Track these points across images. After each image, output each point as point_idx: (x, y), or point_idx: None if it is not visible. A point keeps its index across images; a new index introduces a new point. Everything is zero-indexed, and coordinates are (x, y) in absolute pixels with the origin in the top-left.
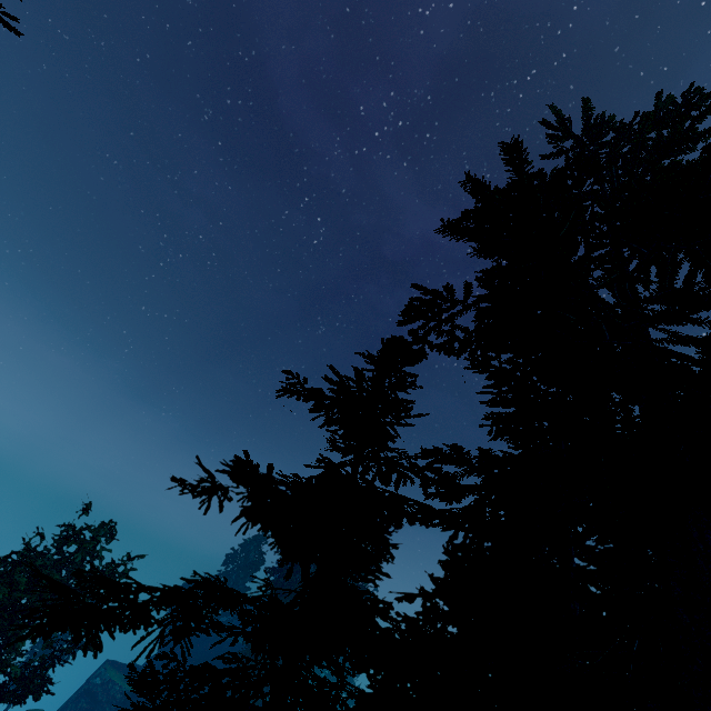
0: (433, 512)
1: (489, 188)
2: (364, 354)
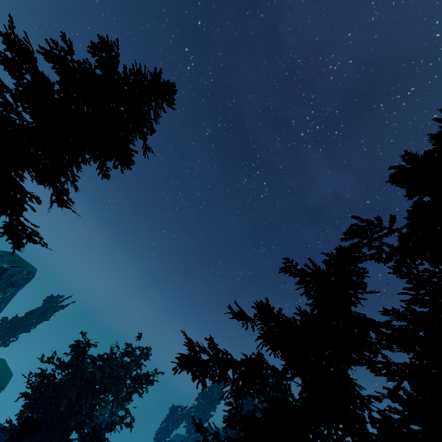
0: (386, 359)
1: (420, 158)
2: (329, 253)
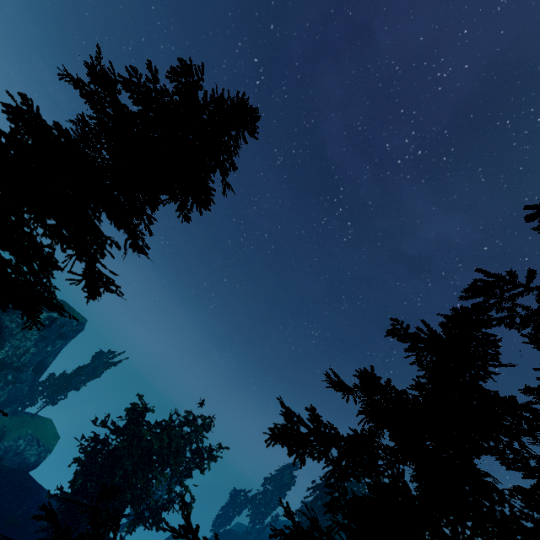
0: (525, 449)
1: None
2: (448, 315)
